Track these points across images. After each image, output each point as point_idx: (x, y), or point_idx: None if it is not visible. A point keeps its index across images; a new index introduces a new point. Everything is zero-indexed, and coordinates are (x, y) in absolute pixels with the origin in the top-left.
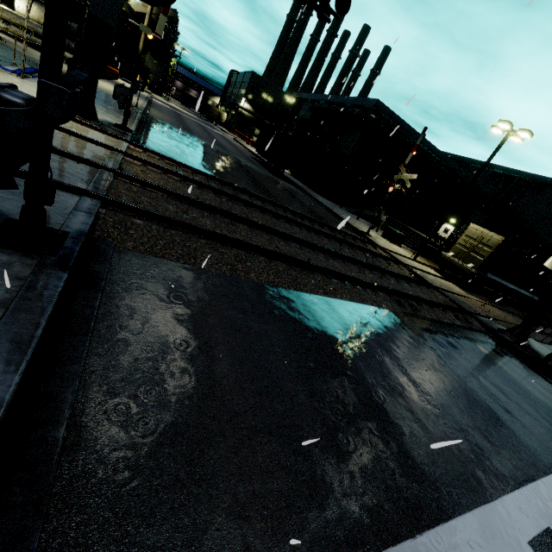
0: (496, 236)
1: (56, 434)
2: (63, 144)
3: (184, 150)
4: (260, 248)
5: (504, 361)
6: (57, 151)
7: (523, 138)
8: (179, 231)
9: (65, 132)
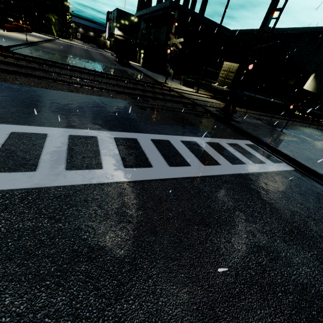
0: (235, 65)
1: None
2: None
3: (45, 55)
4: (31, 74)
5: (195, 118)
6: None
7: None
8: None
9: None
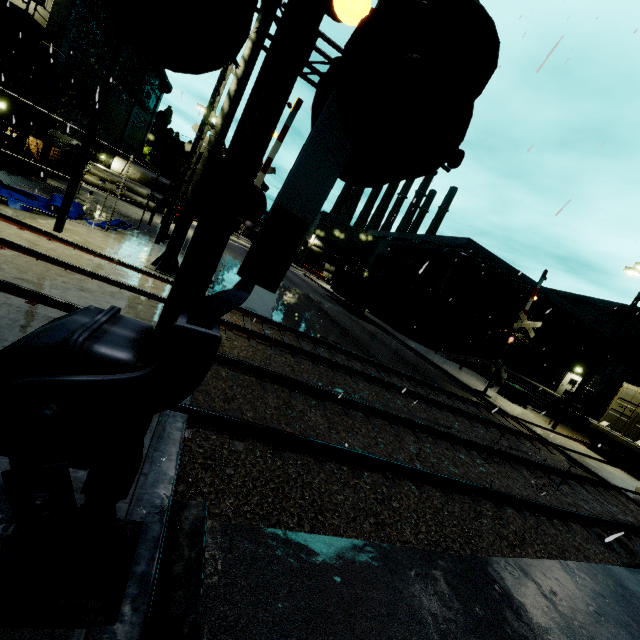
0: None
1: None
2: (140, 314)
3: (262, 296)
4: (402, 467)
5: None
6: None
7: None
8: (291, 451)
9: (143, 295)
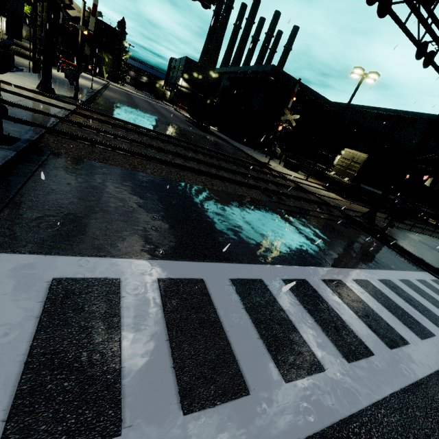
0: (362, 155)
1: (3, 200)
2: (26, 104)
3: (124, 114)
4: (158, 159)
5: (346, 230)
6: (21, 106)
7: (374, 79)
8: (100, 148)
9: (29, 99)
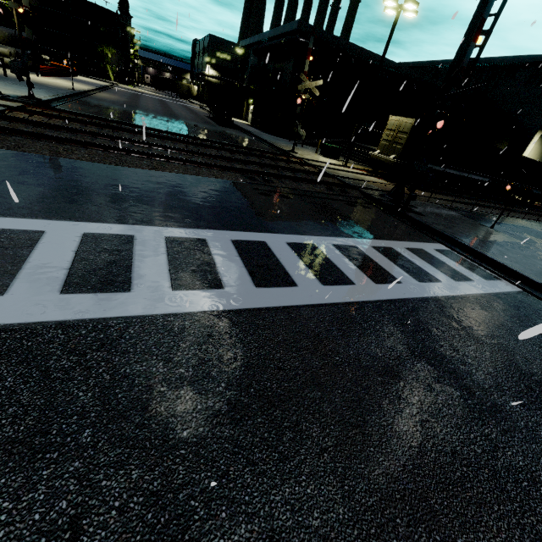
0: (409, 121)
1: None
2: None
3: (104, 112)
4: (94, 144)
5: (349, 208)
6: None
7: (415, 11)
8: (18, 137)
9: None
